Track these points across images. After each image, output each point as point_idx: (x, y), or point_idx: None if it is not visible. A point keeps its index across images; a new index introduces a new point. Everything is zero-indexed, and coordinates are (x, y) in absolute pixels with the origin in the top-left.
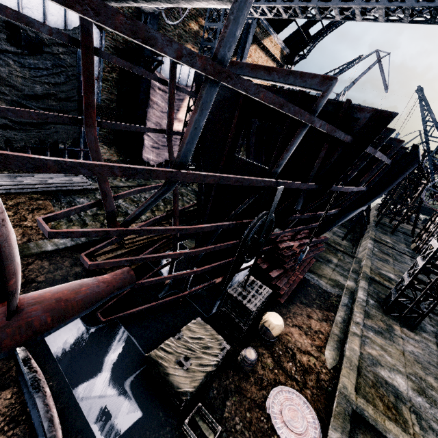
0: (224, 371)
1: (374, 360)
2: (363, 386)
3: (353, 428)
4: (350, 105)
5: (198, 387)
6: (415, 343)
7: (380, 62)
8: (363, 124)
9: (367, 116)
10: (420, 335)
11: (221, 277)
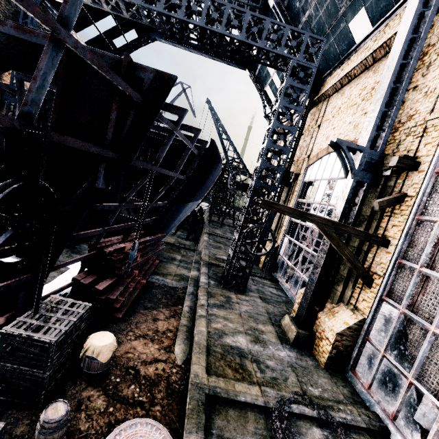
0: None
1: (220, 332)
2: (213, 363)
3: (209, 415)
4: (131, 63)
5: None
6: (247, 303)
7: (185, 92)
8: (149, 85)
9: (150, 76)
10: (249, 295)
11: (2, 317)
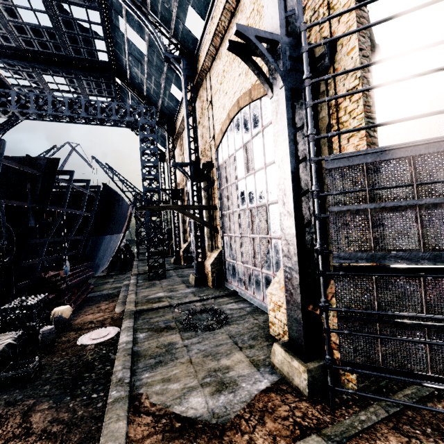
0: (30, 356)
1: (145, 296)
2: (140, 305)
3: (137, 317)
4: (31, 158)
5: (2, 353)
6: (167, 281)
7: (75, 150)
8: (45, 166)
9: (44, 161)
10: (170, 278)
11: None
